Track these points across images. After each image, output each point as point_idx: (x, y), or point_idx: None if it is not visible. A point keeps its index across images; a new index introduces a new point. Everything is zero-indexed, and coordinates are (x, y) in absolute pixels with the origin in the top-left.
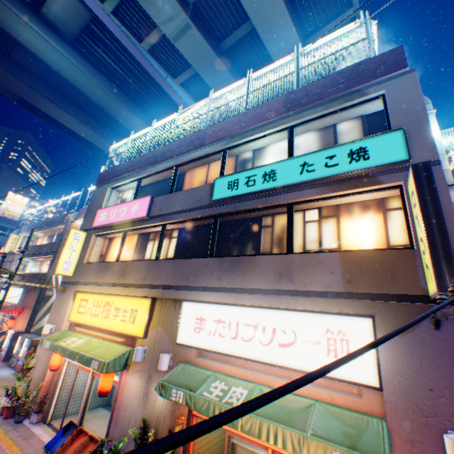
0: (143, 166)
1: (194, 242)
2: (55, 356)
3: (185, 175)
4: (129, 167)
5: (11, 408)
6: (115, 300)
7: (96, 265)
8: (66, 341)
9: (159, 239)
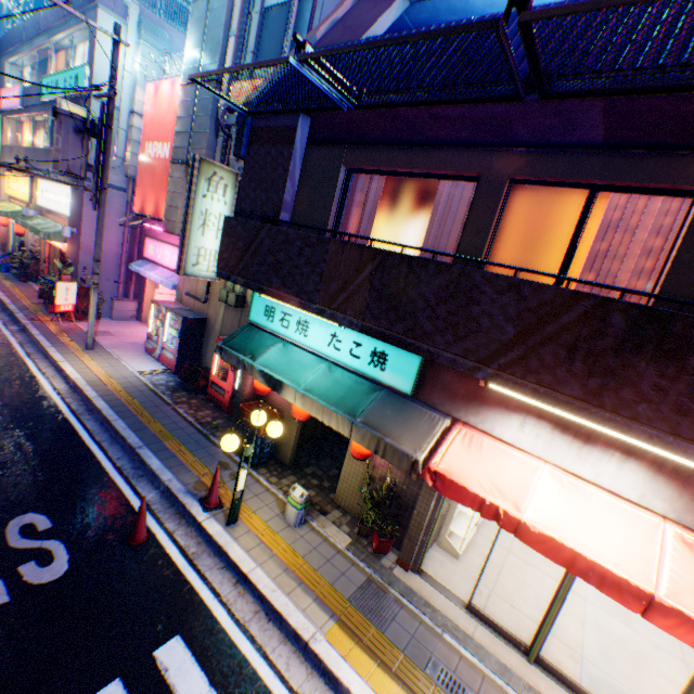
0: (19, 44)
1: (53, 137)
2: (2, 218)
3: (48, 64)
4: (13, 40)
5: None
6: (20, 179)
7: (10, 150)
8: None
9: (32, 131)
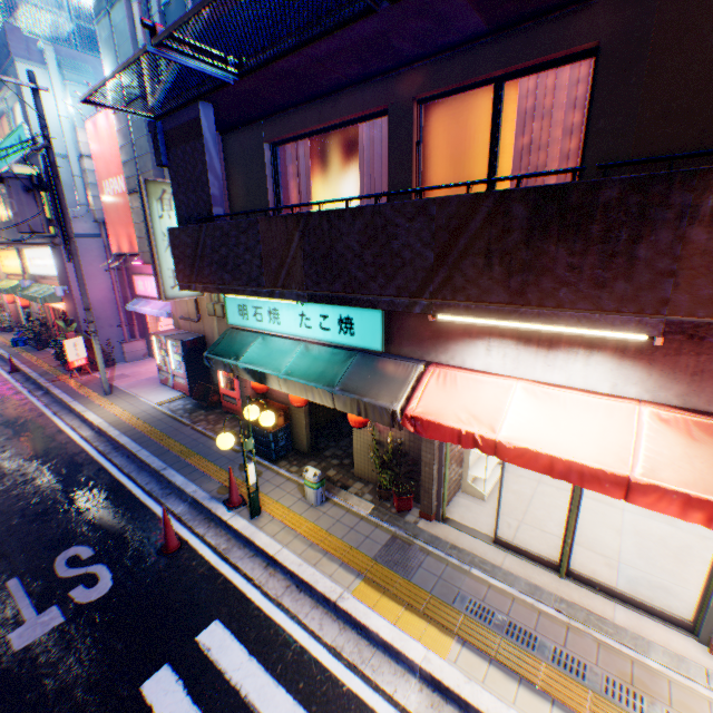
0: None
1: None
2: (7, 296)
3: None
4: None
5: (3, 327)
6: (10, 255)
7: None
8: (1, 285)
9: (3, 205)
